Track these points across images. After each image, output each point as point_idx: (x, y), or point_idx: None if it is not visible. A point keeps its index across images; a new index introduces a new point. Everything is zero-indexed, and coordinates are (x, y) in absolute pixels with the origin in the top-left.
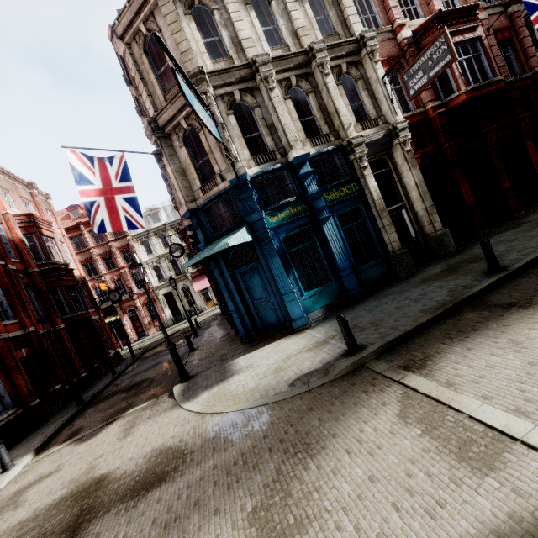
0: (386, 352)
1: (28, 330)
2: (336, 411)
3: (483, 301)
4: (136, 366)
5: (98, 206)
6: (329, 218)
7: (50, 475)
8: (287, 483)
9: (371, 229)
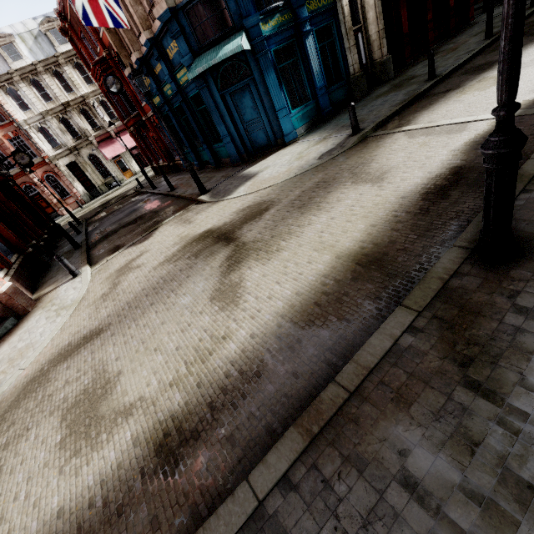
0: (378, 129)
1: None
2: (367, 152)
3: (429, 94)
4: (100, 223)
5: None
6: (310, 31)
7: (142, 255)
8: (364, 172)
9: (339, 50)
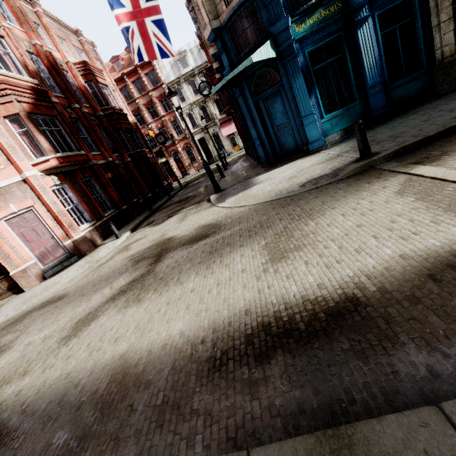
0: (399, 156)
1: (108, 160)
2: (338, 196)
3: None
4: (183, 191)
5: (133, 32)
6: (367, 18)
7: (142, 239)
8: (291, 232)
9: (419, 31)
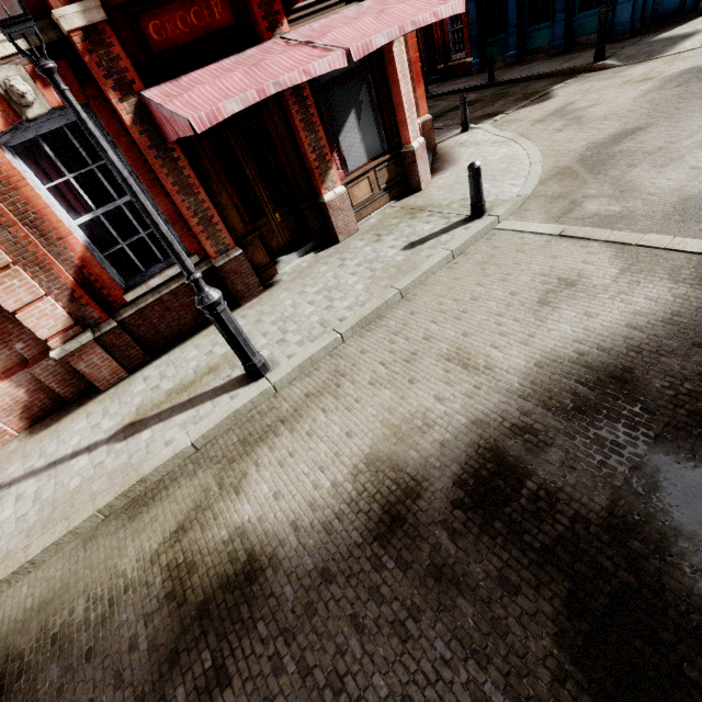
0: None
1: None
2: None
3: None
4: None
5: None
6: None
7: (575, 102)
8: None
9: None
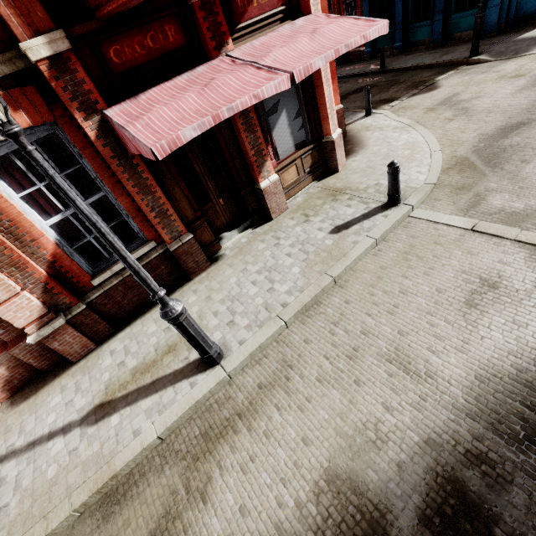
0: None
1: None
2: None
3: None
4: None
5: None
6: None
7: (459, 94)
8: None
9: None
